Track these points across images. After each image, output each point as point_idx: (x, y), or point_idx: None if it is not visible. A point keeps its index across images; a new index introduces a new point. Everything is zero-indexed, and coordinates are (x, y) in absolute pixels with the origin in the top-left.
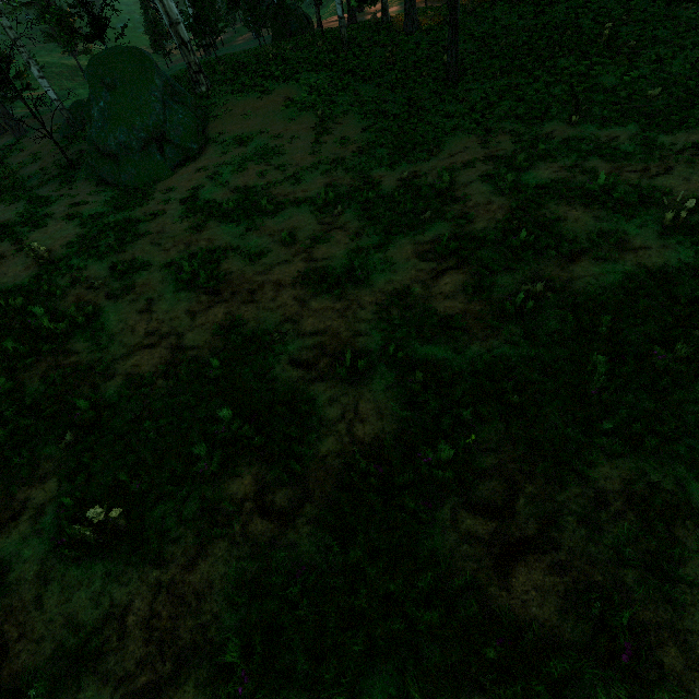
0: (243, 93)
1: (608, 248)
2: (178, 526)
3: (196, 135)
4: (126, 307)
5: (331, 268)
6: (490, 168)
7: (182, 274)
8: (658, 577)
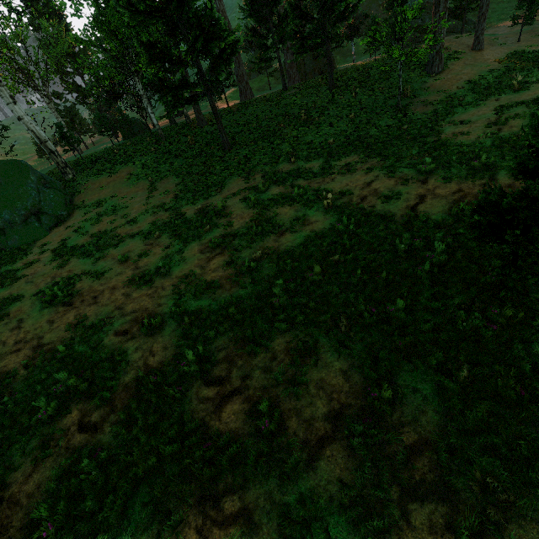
0: (98, 175)
1: (299, 225)
2: (21, 459)
3: (64, 206)
4: (1, 329)
5: (148, 270)
6: (247, 194)
7: (45, 297)
8: (293, 385)
